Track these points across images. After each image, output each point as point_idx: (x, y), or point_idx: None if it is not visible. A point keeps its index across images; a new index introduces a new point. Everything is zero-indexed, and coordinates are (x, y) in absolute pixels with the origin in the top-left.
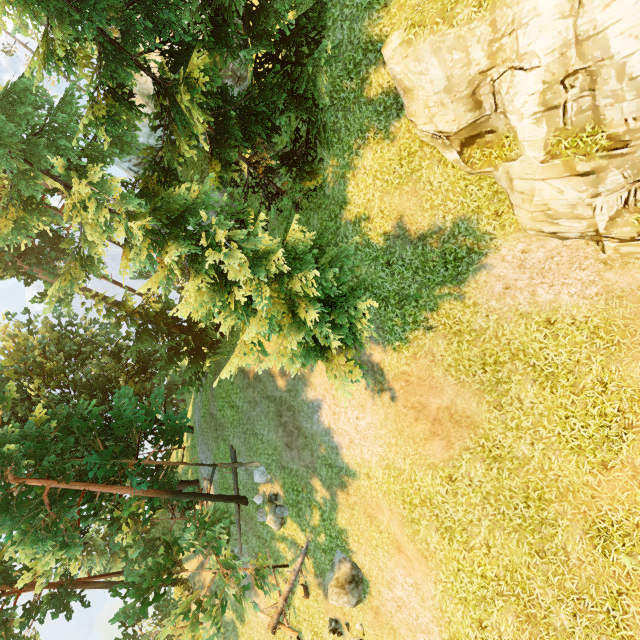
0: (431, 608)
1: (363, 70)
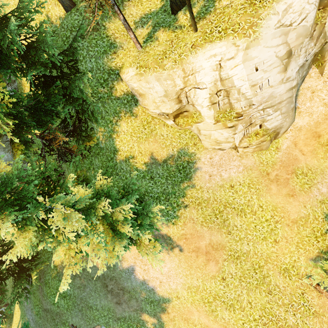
0: None
1: (110, 83)
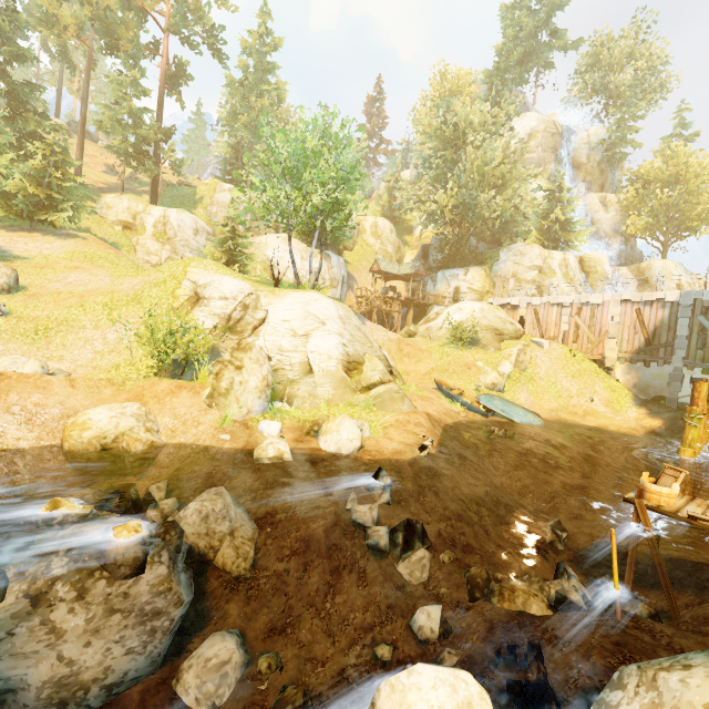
0: (104, 275)
1: (86, 199)
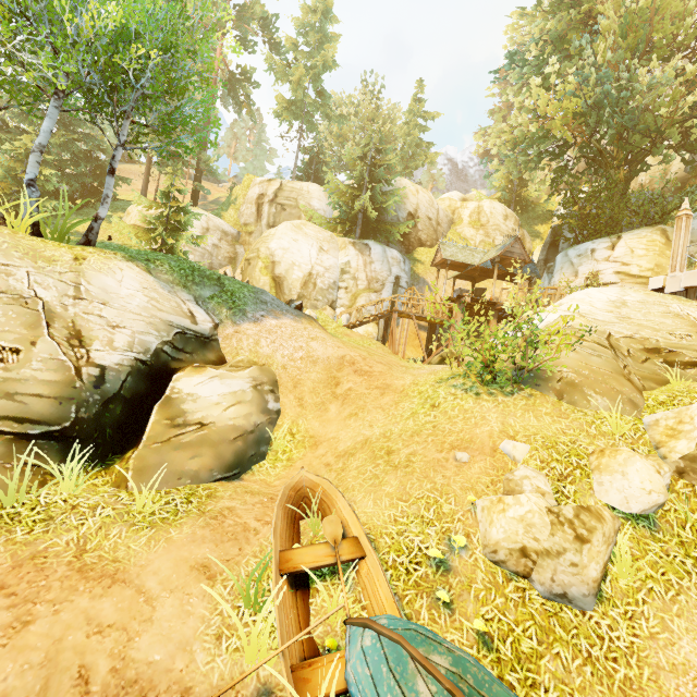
0: None
1: (119, 210)
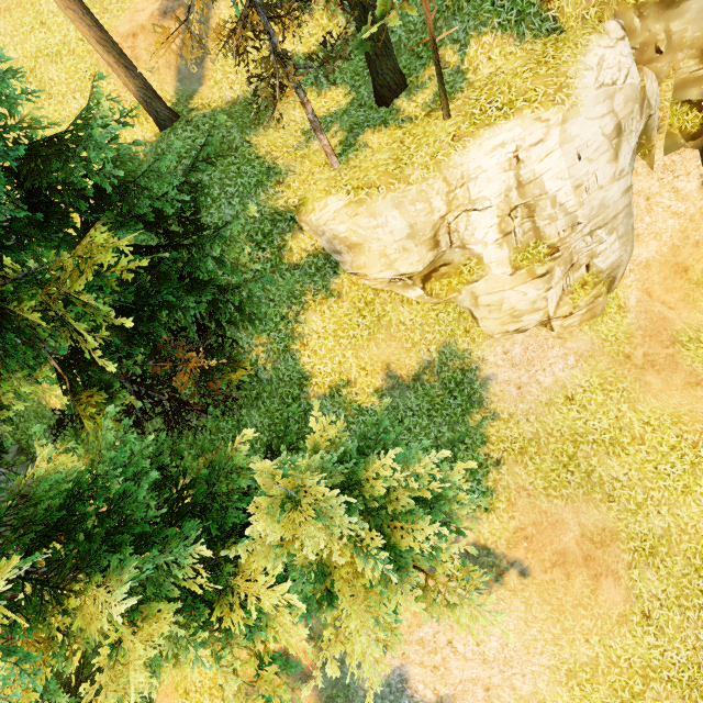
0: None
1: (277, 238)
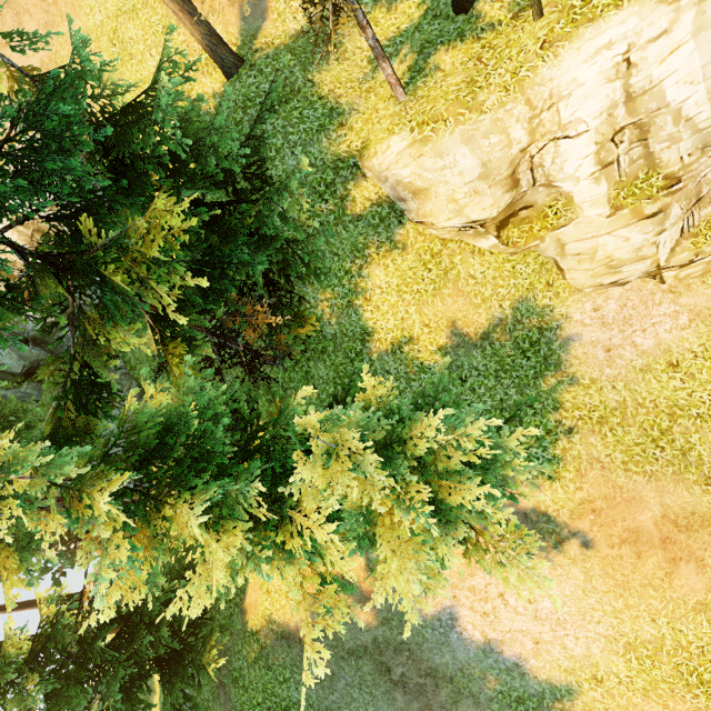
0: None
1: (340, 188)
